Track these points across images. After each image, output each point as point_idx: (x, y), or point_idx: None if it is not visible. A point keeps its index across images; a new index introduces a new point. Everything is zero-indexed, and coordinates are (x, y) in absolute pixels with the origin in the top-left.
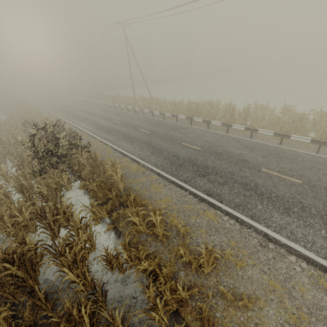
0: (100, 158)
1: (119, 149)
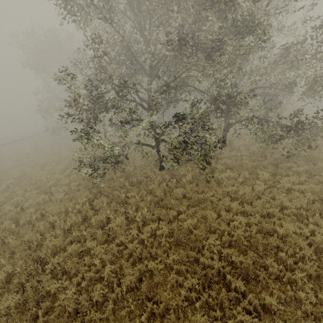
0: None
1: None
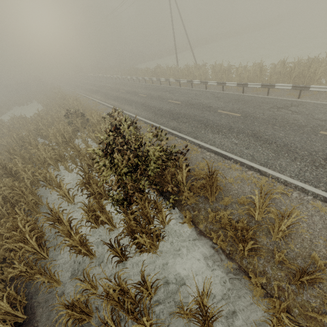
0: (185, 161)
1: (209, 147)
